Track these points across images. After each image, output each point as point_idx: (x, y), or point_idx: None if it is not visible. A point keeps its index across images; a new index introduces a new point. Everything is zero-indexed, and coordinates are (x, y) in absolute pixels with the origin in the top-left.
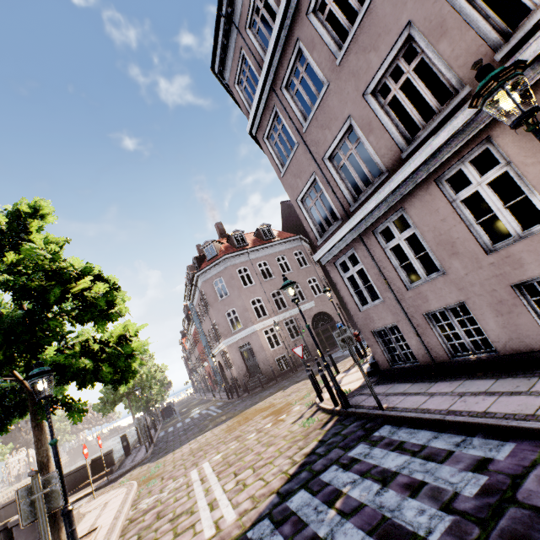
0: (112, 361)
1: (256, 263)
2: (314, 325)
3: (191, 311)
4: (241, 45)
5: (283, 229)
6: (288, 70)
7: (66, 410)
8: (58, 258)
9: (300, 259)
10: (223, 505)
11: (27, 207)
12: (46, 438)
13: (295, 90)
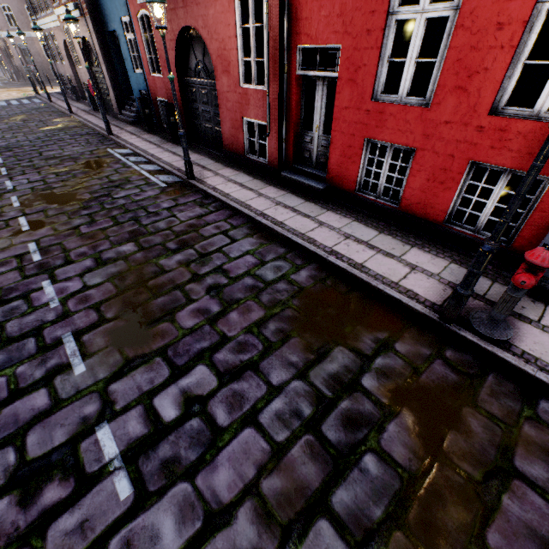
0: None
1: None
2: None
3: None
4: None
5: None
6: None
7: None
8: None
9: None
10: None
11: None
12: None
13: None
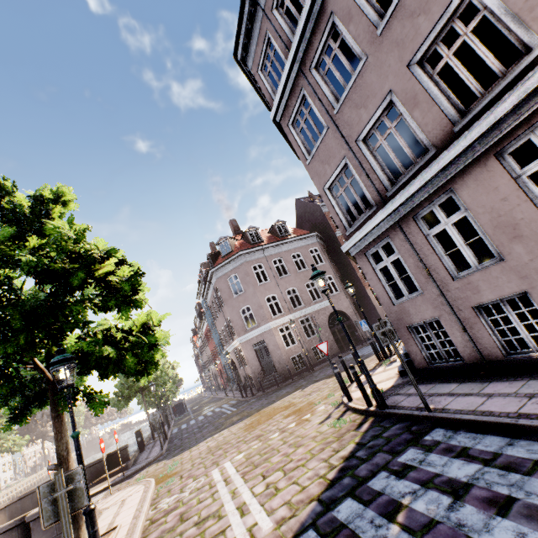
0: (136, 350)
1: (272, 260)
2: (330, 324)
3: (204, 309)
4: (267, 27)
5: (298, 227)
6: (319, 48)
7: (87, 401)
8: (82, 239)
9: (316, 256)
10: (255, 511)
11: (49, 193)
12: (66, 430)
13: (326, 70)
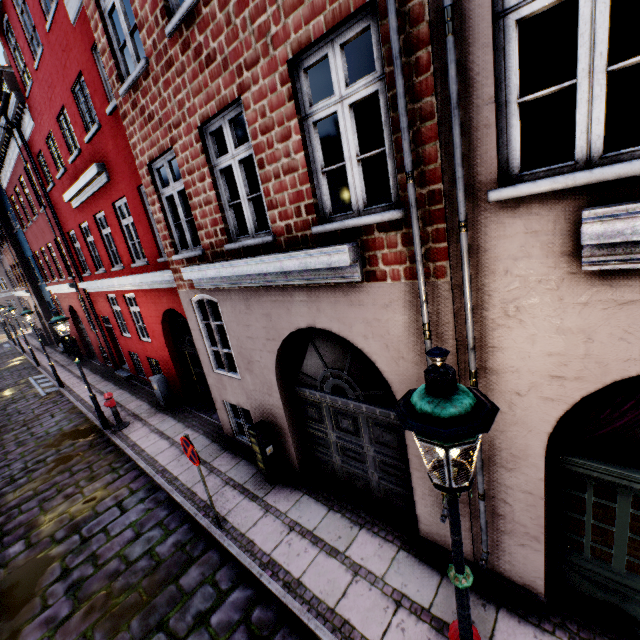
0: None
1: None
2: None
3: None
4: None
5: None
6: None
7: None
8: None
9: None
10: None
11: None
12: None
13: None
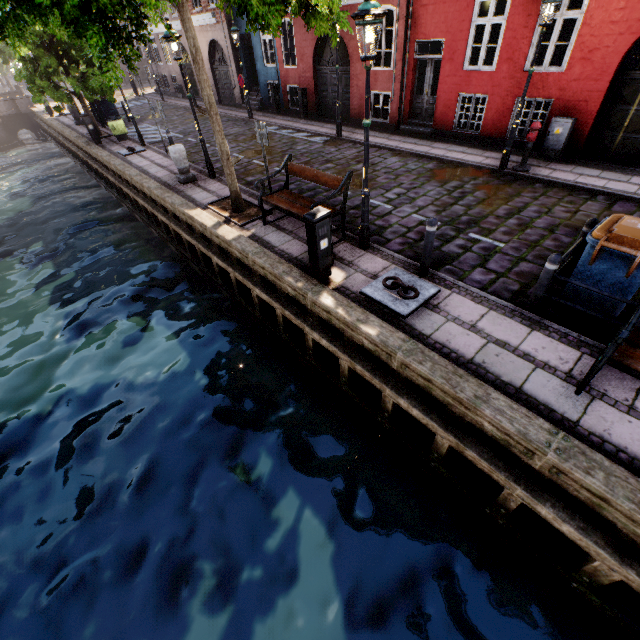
0: None
1: None
2: None
3: None
4: None
5: None
6: None
7: None
8: None
9: None
10: None
11: None
12: None
13: None
